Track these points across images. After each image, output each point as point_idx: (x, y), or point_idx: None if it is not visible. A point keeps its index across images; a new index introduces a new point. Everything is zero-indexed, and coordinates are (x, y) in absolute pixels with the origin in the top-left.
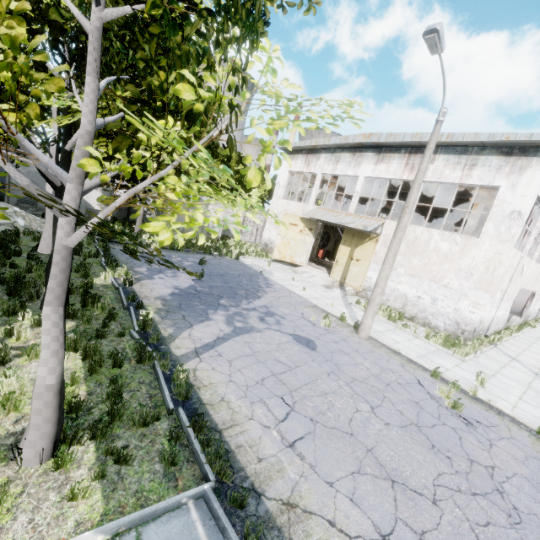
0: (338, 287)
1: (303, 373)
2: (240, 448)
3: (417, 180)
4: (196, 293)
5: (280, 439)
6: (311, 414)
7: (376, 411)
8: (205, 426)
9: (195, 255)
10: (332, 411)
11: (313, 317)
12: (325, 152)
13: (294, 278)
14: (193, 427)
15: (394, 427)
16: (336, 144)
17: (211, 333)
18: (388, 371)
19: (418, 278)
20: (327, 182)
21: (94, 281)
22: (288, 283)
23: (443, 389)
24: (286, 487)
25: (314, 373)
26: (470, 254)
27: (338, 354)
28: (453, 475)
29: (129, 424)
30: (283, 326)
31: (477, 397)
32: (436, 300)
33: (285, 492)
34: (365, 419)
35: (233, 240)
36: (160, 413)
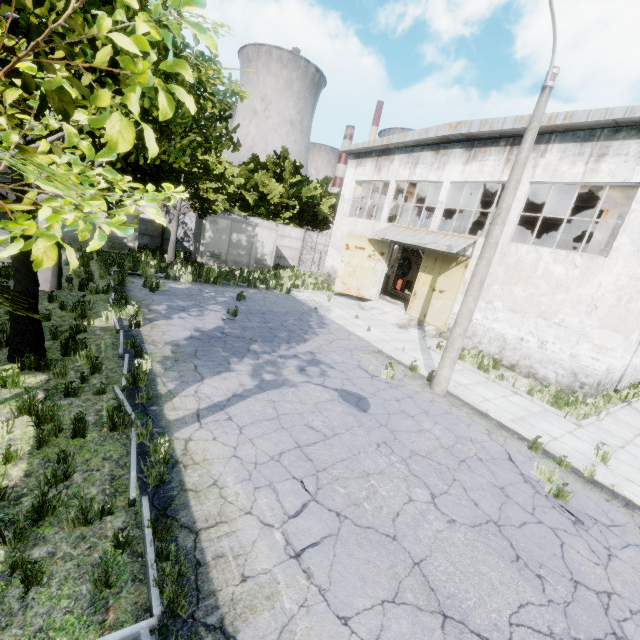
0: (416, 326)
1: (341, 444)
2: (220, 559)
3: (513, 176)
4: (221, 336)
5: (284, 544)
6: (340, 506)
7: (438, 501)
8: (172, 526)
9: (235, 289)
10: (371, 501)
11: (372, 366)
12: (400, 152)
13: (359, 316)
14: (154, 527)
15: (461, 526)
16: (413, 141)
17: (226, 389)
18: (466, 441)
19: (521, 313)
20: (406, 193)
21: (91, 323)
22: (350, 322)
23: (543, 469)
24: (273, 624)
25: (357, 444)
26: (594, 280)
27: (398, 417)
28: (544, 607)
29: (65, 522)
30: (328, 379)
31: (594, 480)
32: (545, 343)
33: (270, 633)
34: (419, 514)
35: (289, 270)
36: (113, 505)
